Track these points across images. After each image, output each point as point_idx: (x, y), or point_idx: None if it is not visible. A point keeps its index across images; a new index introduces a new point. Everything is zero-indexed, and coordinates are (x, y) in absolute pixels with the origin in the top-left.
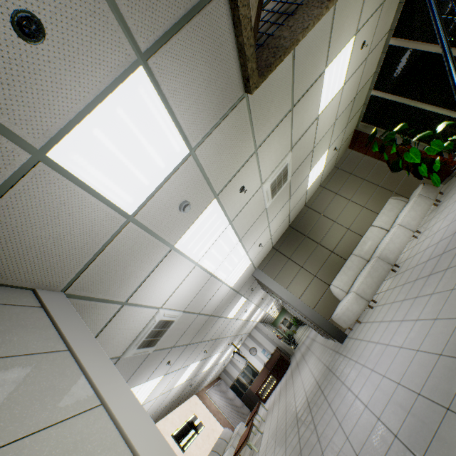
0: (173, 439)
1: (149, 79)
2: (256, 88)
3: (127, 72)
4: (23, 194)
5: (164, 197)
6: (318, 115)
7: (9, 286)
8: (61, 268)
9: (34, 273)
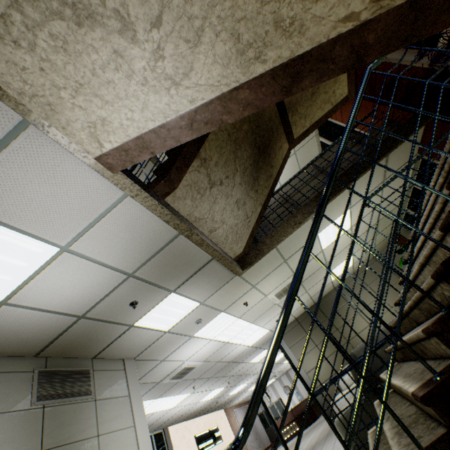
0: (194, 439)
1: (176, 293)
2: (242, 274)
3: (167, 296)
4: (125, 335)
5: (186, 321)
6: (322, 249)
7: (116, 358)
8: (135, 351)
9: (125, 354)
